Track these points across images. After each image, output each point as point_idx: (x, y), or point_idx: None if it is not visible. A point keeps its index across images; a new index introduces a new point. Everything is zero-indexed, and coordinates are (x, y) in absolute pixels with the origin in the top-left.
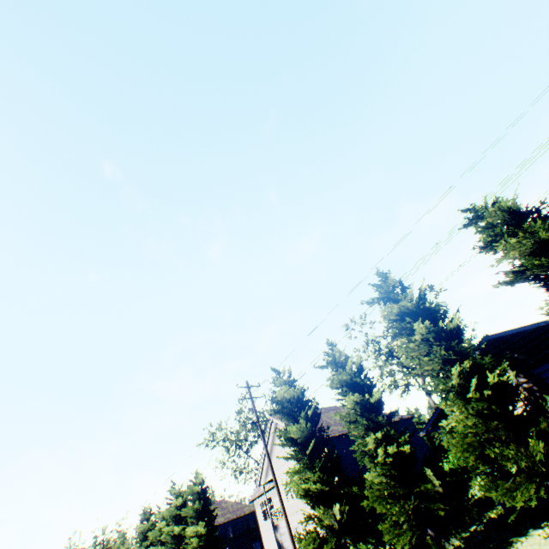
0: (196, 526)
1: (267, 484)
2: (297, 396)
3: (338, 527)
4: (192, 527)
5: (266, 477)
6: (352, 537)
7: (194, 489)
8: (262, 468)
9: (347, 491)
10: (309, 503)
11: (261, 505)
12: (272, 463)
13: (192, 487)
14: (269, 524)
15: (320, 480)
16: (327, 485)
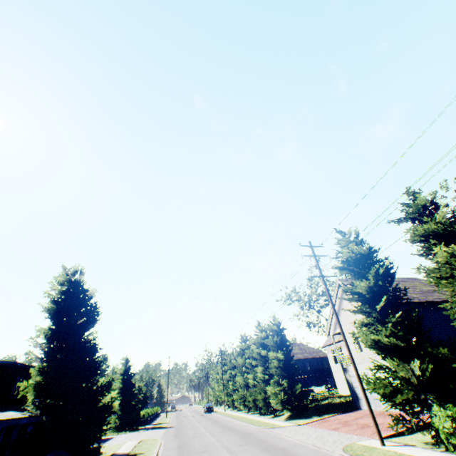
0: (276, 353)
1: (336, 337)
2: (365, 256)
3: (416, 382)
4: (272, 353)
5: (334, 329)
6: (435, 396)
7: (272, 328)
8: (330, 322)
9: (431, 351)
10: (379, 354)
11: (331, 352)
12: (340, 319)
13: (271, 326)
14: (339, 367)
15: (393, 336)
16: (402, 342)
